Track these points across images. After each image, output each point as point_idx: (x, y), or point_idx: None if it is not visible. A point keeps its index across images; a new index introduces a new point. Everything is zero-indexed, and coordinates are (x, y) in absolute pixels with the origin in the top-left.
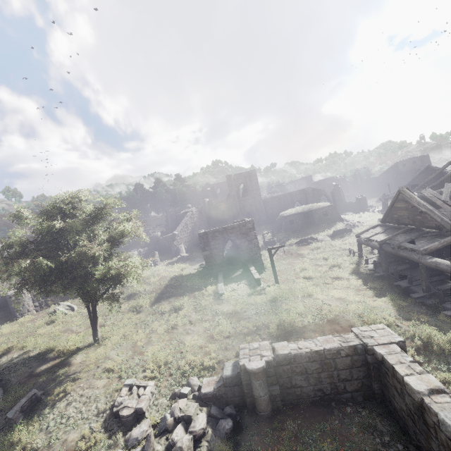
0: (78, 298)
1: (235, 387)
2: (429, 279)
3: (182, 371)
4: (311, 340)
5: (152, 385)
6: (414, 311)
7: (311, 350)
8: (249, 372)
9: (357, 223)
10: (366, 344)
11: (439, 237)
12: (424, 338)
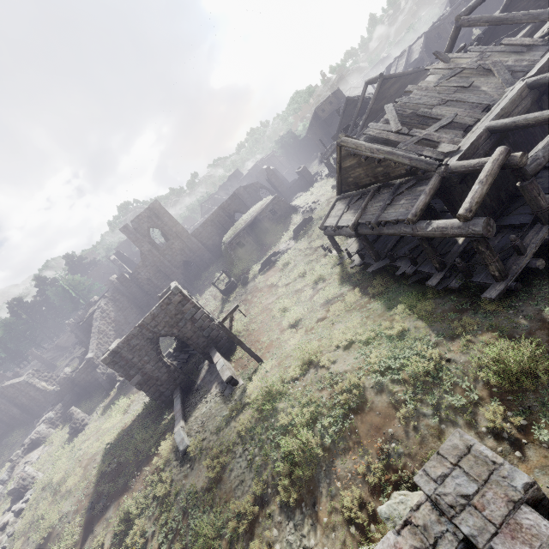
0: None
1: None
2: (437, 251)
3: None
4: None
5: None
6: (449, 315)
7: None
8: None
9: (313, 205)
10: (474, 545)
11: (418, 185)
12: (500, 371)
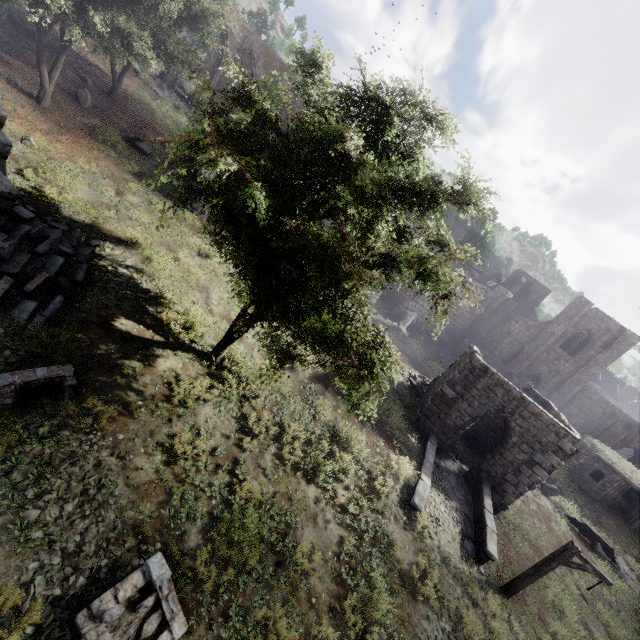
0: None
1: None
2: None
3: (244, 639)
4: None
5: (176, 637)
6: None
7: None
8: None
9: None
10: None
11: None
12: None
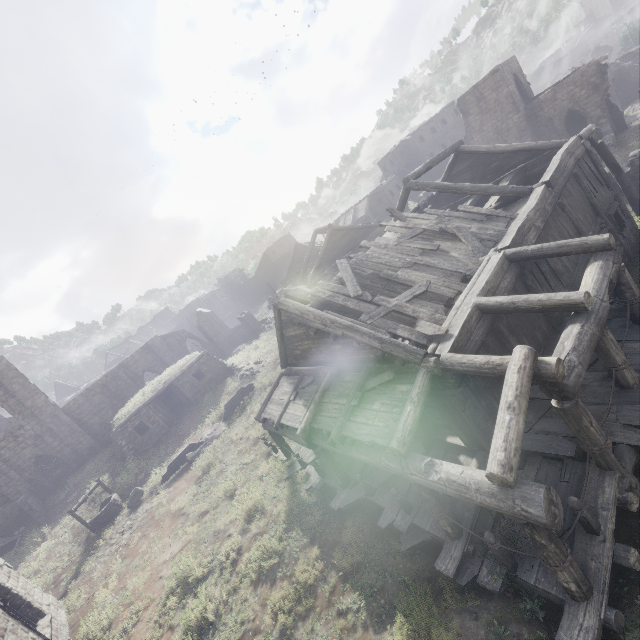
0: None
1: None
2: (445, 502)
3: None
4: None
5: None
6: None
7: None
8: None
9: (256, 366)
10: None
11: (396, 379)
12: None
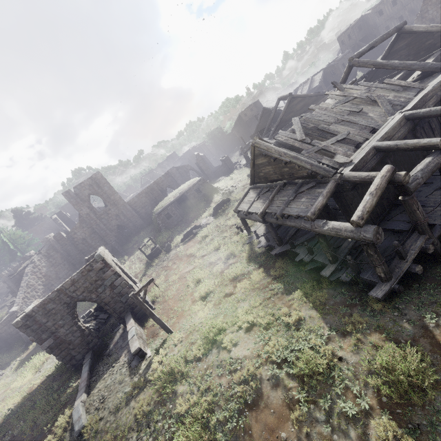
0: None
1: None
2: (331, 246)
3: None
4: None
5: None
6: (340, 309)
7: None
8: None
9: (231, 188)
10: None
11: (317, 187)
12: (389, 380)
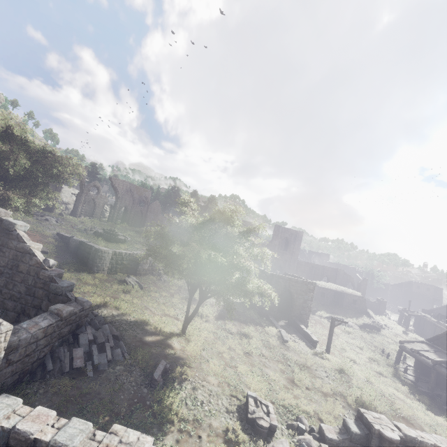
0: (137, 276)
1: (359, 445)
2: None
3: (283, 404)
4: (427, 434)
5: (272, 406)
6: None
7: (435, 444)
8: (385, 439)
9: (384, 326)
10: None
11: None
12: None
